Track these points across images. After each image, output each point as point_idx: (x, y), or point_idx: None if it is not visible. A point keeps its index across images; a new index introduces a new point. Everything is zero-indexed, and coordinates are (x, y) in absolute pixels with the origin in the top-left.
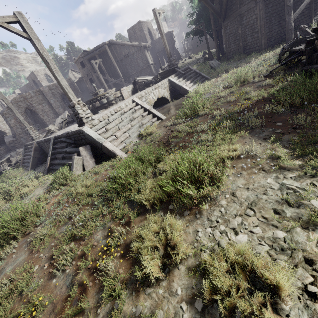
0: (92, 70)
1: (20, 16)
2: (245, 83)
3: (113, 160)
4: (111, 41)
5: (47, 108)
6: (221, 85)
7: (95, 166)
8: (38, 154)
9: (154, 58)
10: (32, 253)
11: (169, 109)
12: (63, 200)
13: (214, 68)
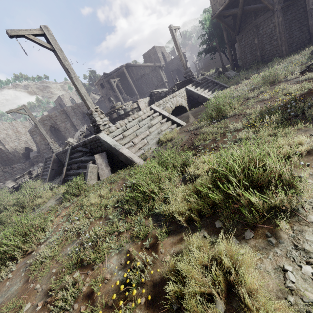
0: (110, 90)
1: (45, 29)
2: (275, 82)
3: (130, 167)
4: (128, 64)
5: (69, 126)
6: (246, 88)
7: (111, 175)
8: (56, 166)
9: (167, 78)
10: (27, 282)
11: (188, 117)
12: (73, 212)
13: (231, 78)
